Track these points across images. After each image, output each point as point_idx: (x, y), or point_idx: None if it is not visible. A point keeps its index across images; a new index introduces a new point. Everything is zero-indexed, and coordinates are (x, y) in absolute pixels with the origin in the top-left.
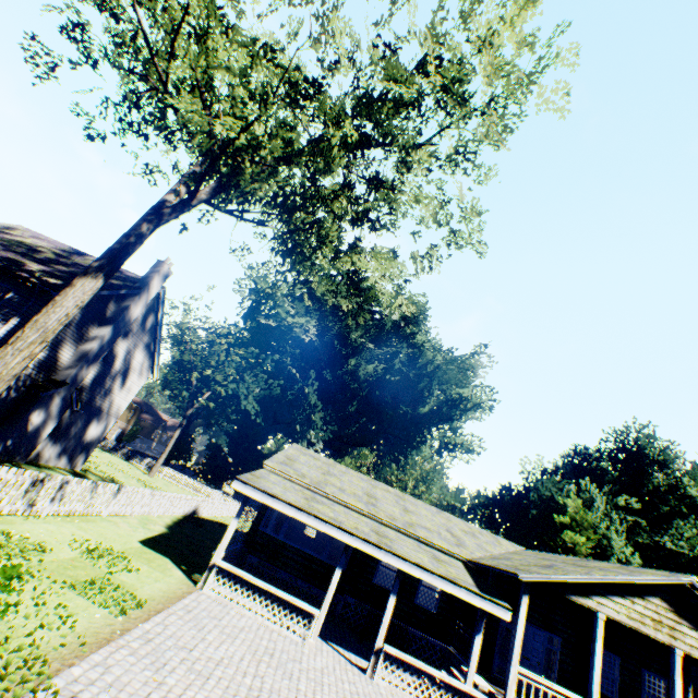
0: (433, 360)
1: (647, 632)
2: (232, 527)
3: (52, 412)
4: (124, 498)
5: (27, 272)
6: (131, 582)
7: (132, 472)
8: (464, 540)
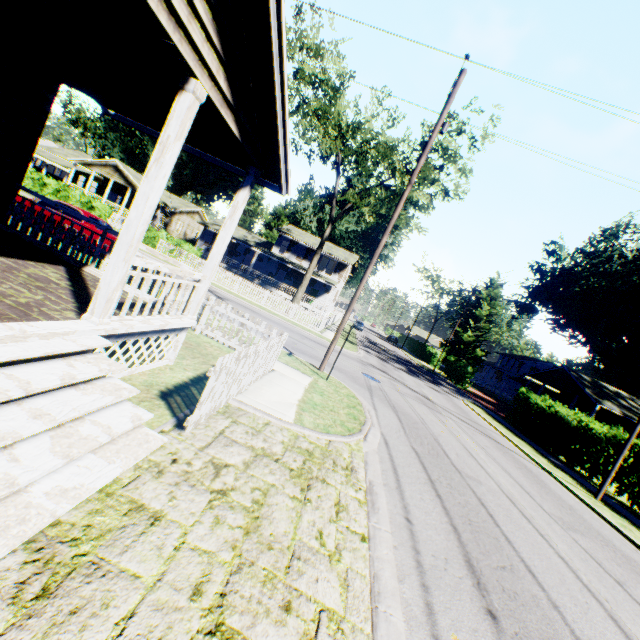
0: None
1: (106, 176)
2: None
3: None
4: None
5: None
6: None
7: None
8: None
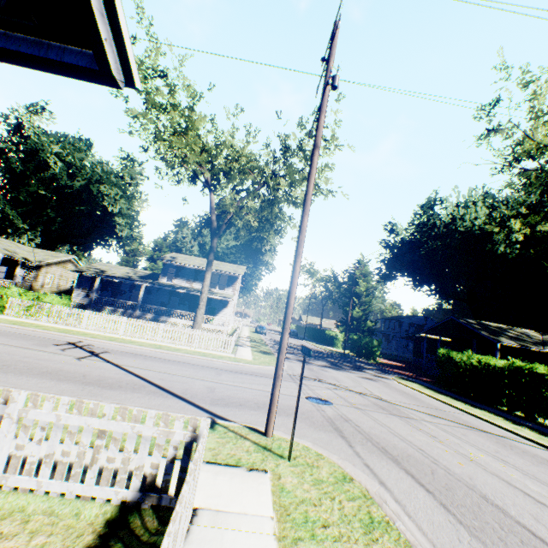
0: (91, 174)
1: None
2: None
3: None
4: None
5: None
6: None
7: None
8: None
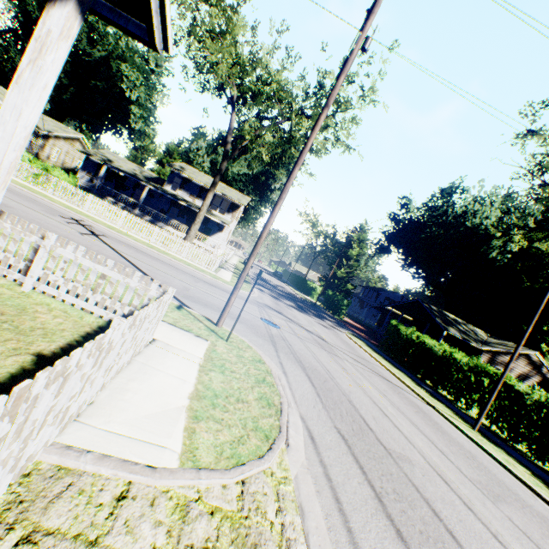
0: (114, 47)
1: None
2: None
3: None
4: None
5: None
6: None
7: None
8: None
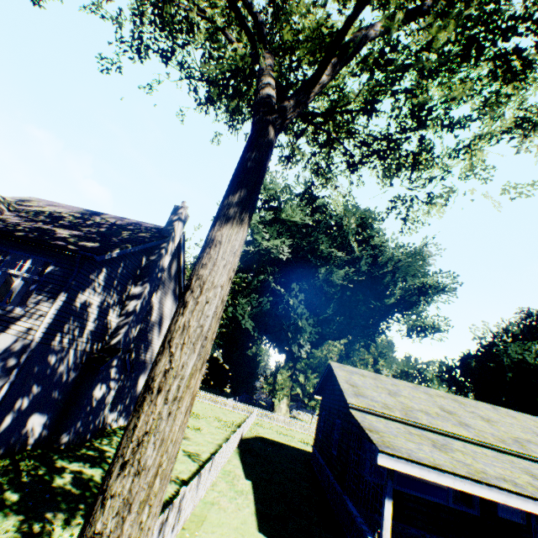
0: (392, 257)
1: None
2: (388, 513)
3: (111, 381)
4: (213, 468)
5: (60, 239)
6: None
7: None
8: None
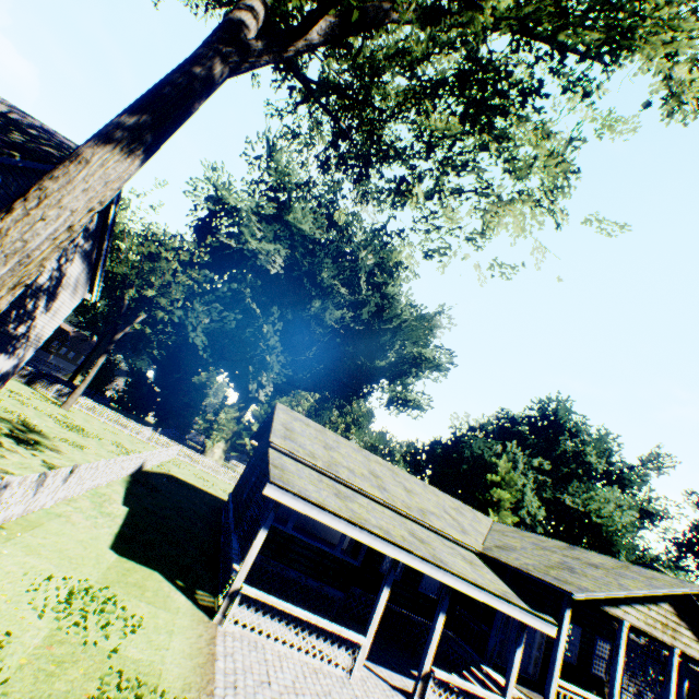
0: (400, 315)
1: (657, 635)
2: (259, 541)
3: None
4: (75, 480)
5: None
6: (147, 660)
7: (42, 406)
8: (462, 523)
